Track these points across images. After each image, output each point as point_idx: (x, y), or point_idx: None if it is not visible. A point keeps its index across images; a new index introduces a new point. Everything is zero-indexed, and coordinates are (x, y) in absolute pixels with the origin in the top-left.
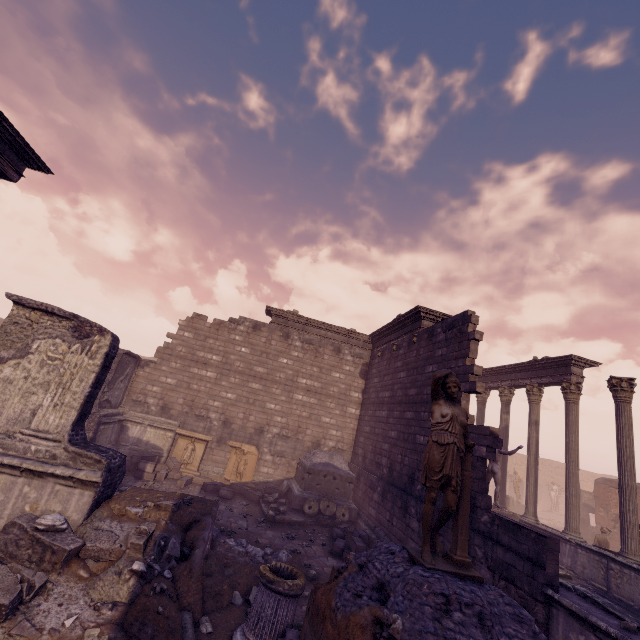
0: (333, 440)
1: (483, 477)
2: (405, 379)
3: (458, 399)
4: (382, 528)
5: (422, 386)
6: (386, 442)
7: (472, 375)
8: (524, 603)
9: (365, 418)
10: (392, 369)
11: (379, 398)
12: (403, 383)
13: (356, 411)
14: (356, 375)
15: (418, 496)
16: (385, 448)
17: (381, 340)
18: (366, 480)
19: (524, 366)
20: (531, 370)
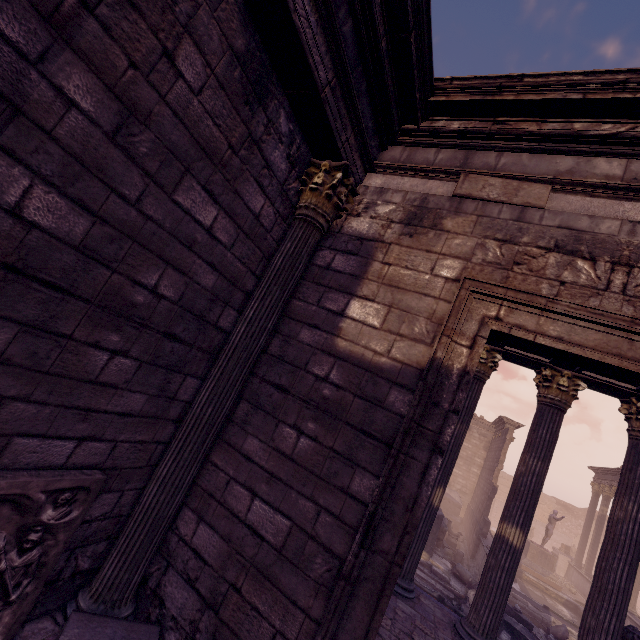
0: (459, 485)
1: (490, 504)
2: (492, 456)
3: (494, 470)
4: (465, 531)
5: (493, 461)
6: (479, 490)
7: (501, 460)
8: (475, 540)
9: (480, 476)
10: (492, 449)
11: (485, 465)
12: (491, 458)
13: (477, 471)
14: (480, 447)
15: (476, 514)
16: (478, 493)
17: (497, 428)
18: (469, 510)
19: (614, 471)
20: (618, 475)
